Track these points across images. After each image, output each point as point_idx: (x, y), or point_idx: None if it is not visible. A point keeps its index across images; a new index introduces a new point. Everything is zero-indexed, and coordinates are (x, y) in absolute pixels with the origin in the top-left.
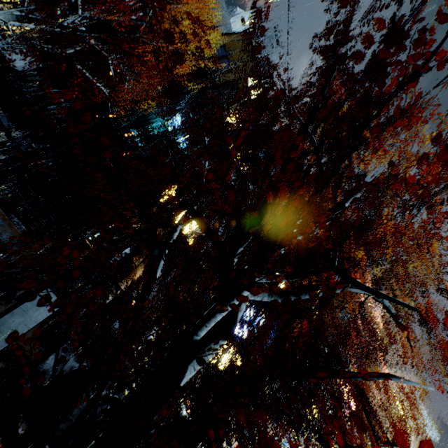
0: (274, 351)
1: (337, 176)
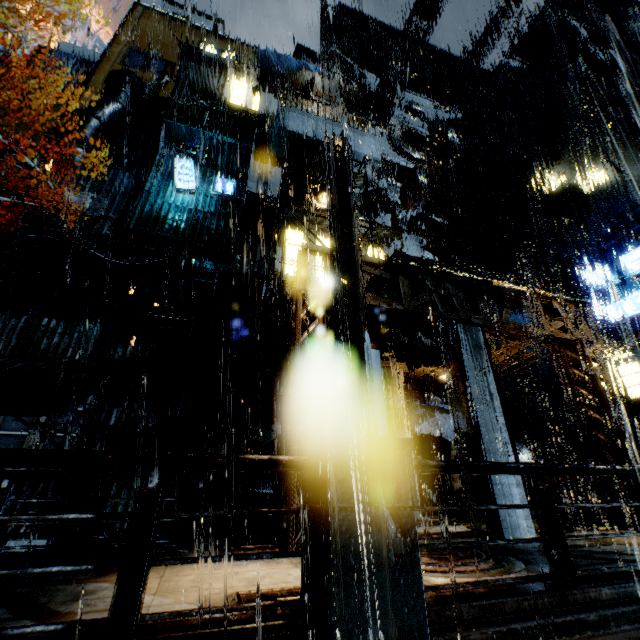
0: None
1: None
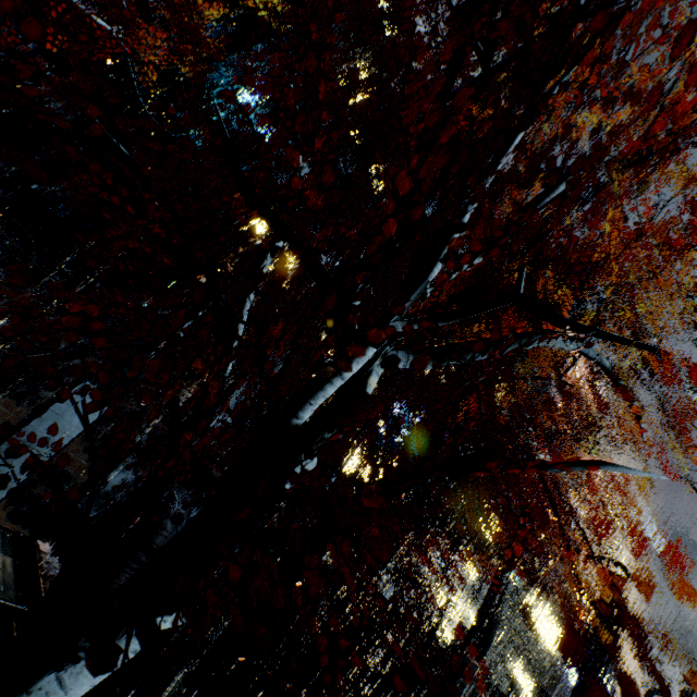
0: (426, 442)
1: (539, 173)
